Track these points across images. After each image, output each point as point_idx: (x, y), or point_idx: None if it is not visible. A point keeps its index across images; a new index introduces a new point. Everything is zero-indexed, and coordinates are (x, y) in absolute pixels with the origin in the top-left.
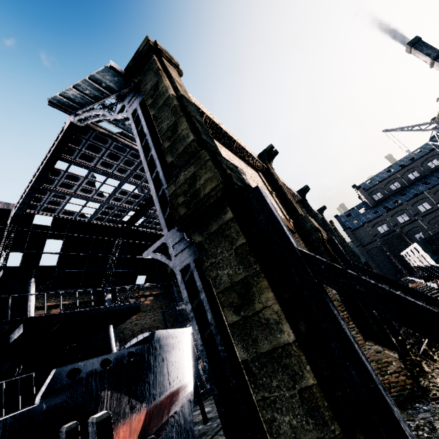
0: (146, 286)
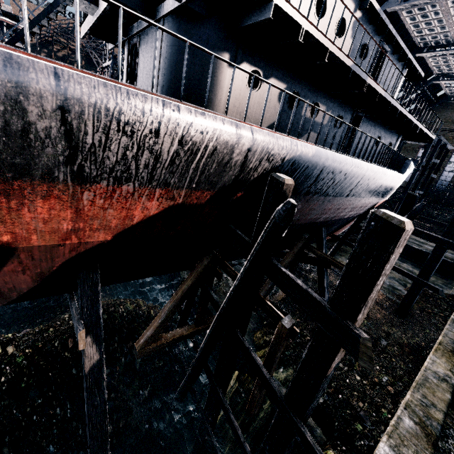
0: None
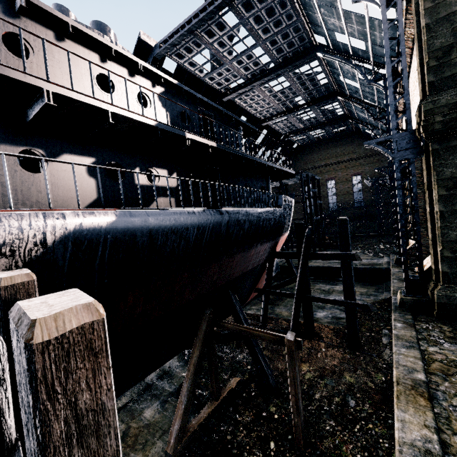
0: None
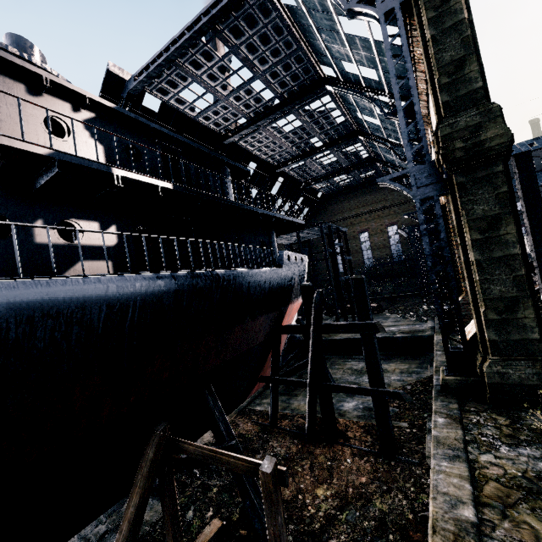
0: None
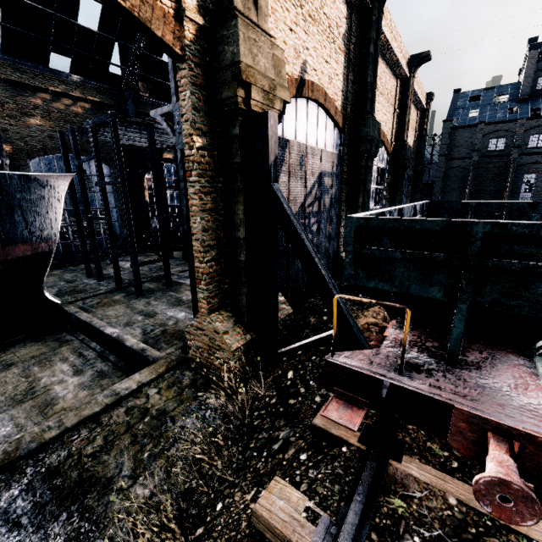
0: (74, 80)
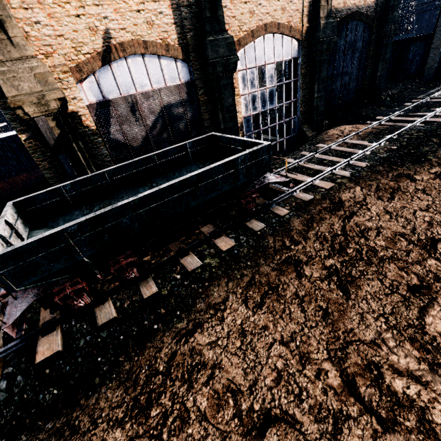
0: None
